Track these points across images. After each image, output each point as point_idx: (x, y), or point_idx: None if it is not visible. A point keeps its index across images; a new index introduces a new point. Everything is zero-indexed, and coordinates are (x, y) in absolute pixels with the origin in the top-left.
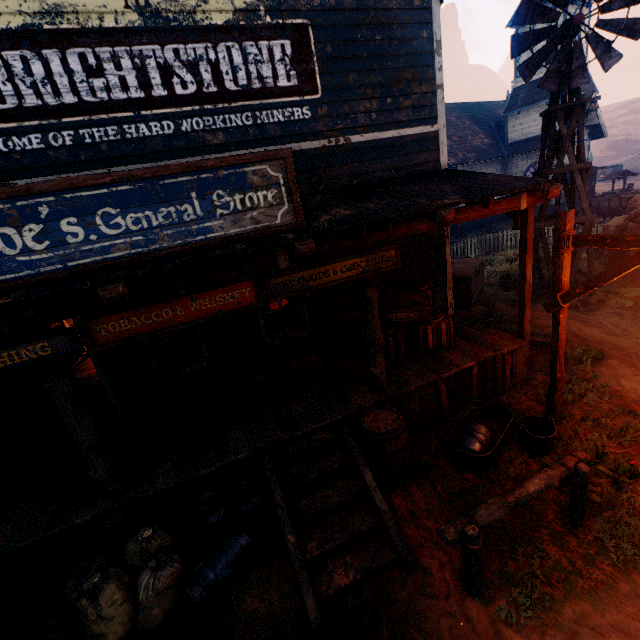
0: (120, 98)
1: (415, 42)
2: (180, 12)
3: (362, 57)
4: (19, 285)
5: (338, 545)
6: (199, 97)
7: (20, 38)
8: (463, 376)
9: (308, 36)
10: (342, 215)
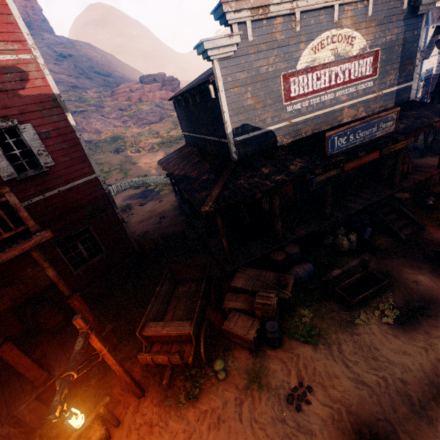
0: (322, 87)
1: (411, 49)
2: (344, 53)
3: (393, 58)
4: (338, 154)
5: (402, 226)
6: (343, 83)
7: (303, 71)
8: (418, 183)
9: (378, 54)
10: (402, 127)
